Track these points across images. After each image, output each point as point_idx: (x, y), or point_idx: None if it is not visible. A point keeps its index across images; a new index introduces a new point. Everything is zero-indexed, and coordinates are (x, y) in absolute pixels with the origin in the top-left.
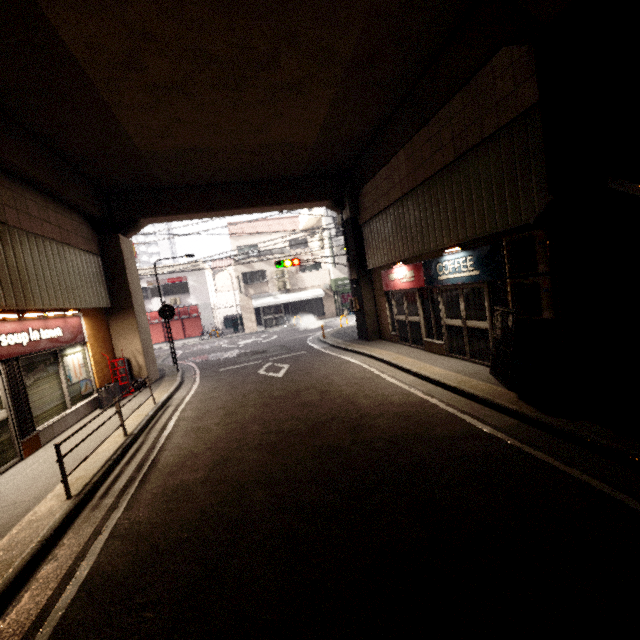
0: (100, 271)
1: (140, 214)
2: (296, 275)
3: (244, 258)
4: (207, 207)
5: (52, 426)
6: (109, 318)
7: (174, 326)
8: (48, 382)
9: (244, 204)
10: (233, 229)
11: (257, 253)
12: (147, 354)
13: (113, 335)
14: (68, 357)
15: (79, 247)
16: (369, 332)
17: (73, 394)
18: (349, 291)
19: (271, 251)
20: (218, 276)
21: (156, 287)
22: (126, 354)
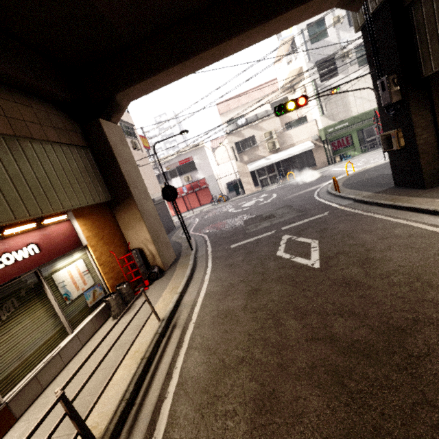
0: (91, 164)
1: (113, 88)
2: (283, 133)
3: (234, 129)
4: (180, 55)
5: (37, 376)
6: (114, 211)
7: (191, 198)
8: (28, 316)
9: (224, 34)
10: (221, 108)
11: (244, 121)
12: (158, 240)
13: (122, 227)
14: (61, 271)
15: (50, 140)
16: (426, 176)
17: (76, 311)
18: (339, 137)
19: (257, 116)
20: (216, 152)
21: (172, 170)
22: (137, 244)
